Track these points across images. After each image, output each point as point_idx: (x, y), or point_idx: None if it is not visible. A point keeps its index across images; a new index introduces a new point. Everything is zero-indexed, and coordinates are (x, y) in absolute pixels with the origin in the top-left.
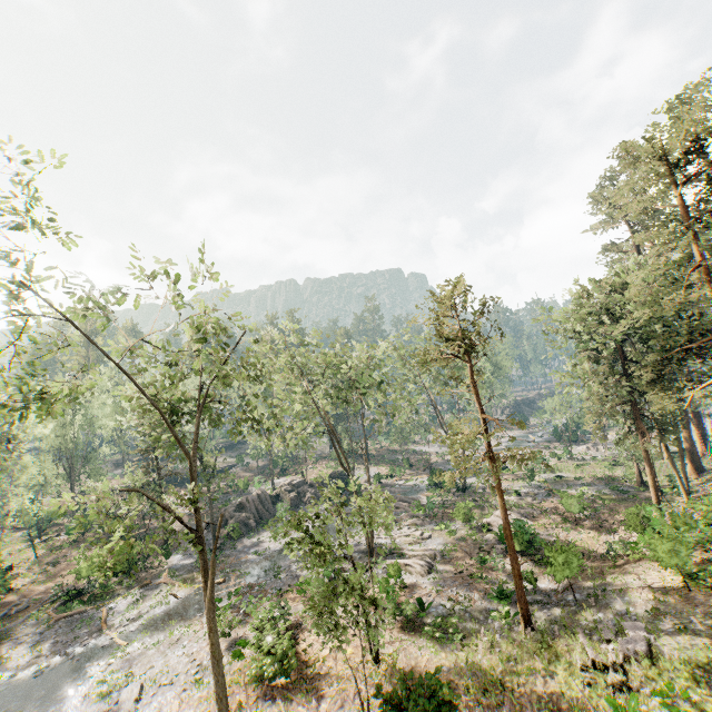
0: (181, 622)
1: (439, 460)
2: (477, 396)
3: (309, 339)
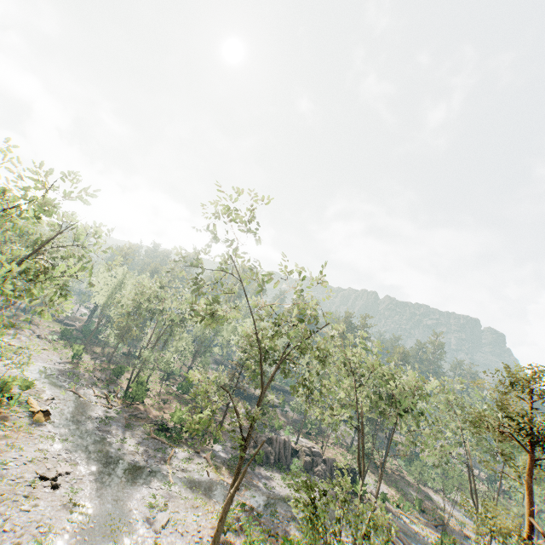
0: (204, 495)
1: (457, 527)
2: (529, 493)
3: (374, 349)
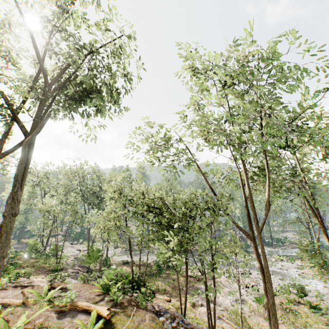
0: None
1: None
2: None
3: None
